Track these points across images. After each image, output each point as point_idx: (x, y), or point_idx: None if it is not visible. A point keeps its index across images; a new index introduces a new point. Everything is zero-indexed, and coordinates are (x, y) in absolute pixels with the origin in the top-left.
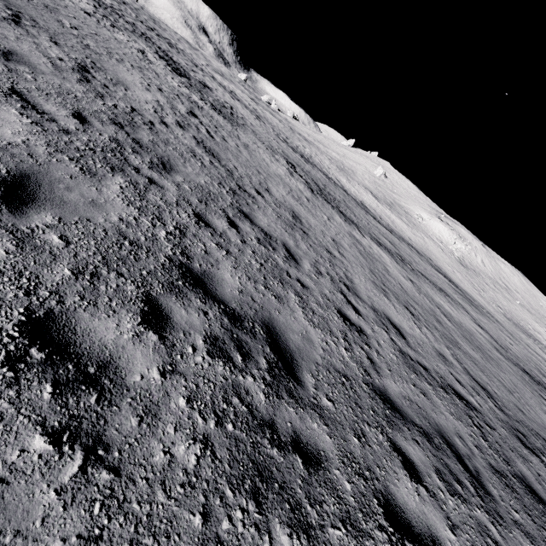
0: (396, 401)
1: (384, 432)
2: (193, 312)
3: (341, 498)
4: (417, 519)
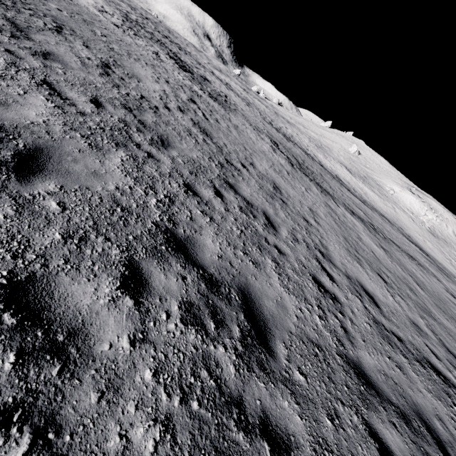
0: (370, 375)
1: (359, 413)
2: (172, 277)
3: None
4: None
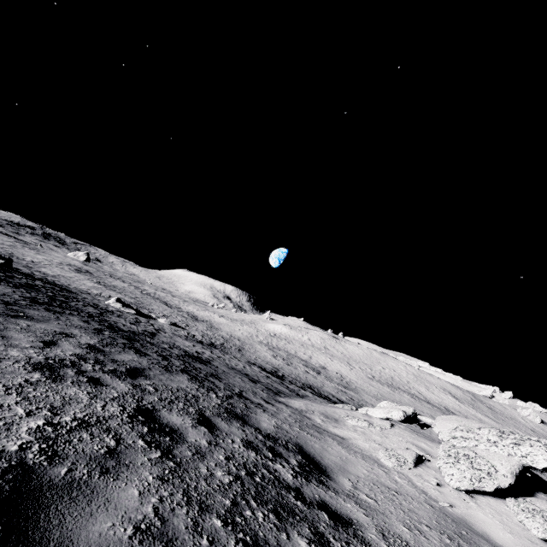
0: None
1: None
2: None
3: None
4: None
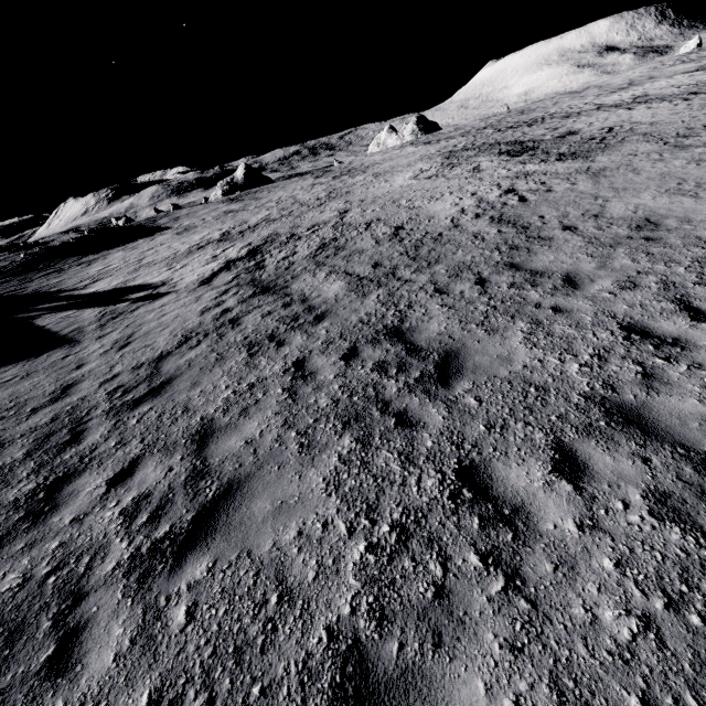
0: (658, 419)
1: (553, 435)
2: (378, 351)
3: (413, 446)
4: (510, 491)
